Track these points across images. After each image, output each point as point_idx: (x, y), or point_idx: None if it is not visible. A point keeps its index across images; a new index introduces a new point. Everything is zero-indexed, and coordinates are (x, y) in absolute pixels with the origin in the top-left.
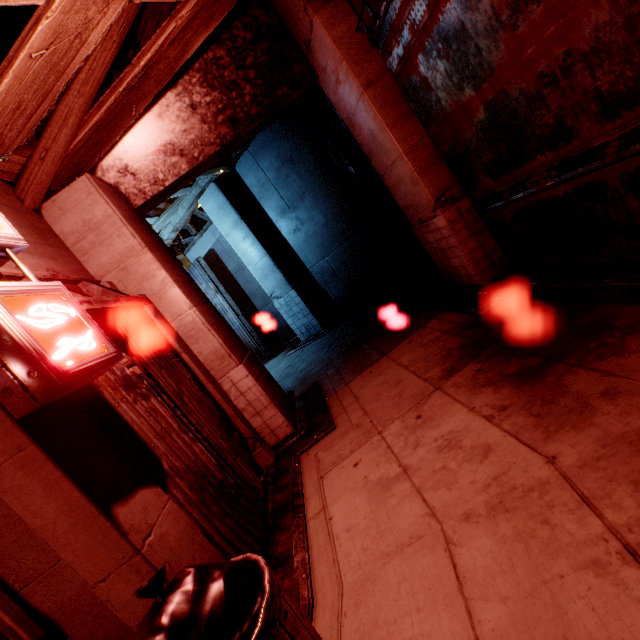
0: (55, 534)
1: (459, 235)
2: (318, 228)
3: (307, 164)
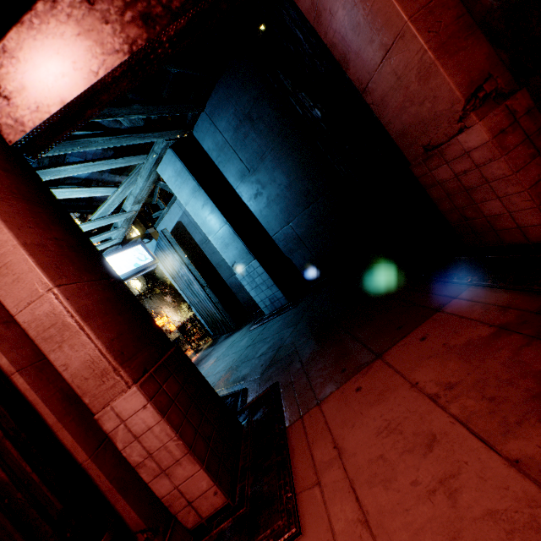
0: None
1: (512, 155)
2: (280, 191)
3: (266, 118)
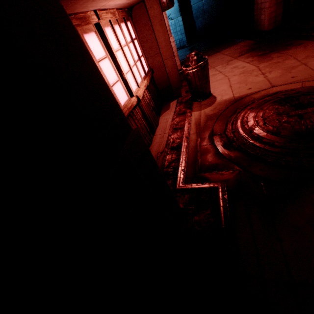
0: (161, 45)
1: (271, 2)
2: None
3: None
